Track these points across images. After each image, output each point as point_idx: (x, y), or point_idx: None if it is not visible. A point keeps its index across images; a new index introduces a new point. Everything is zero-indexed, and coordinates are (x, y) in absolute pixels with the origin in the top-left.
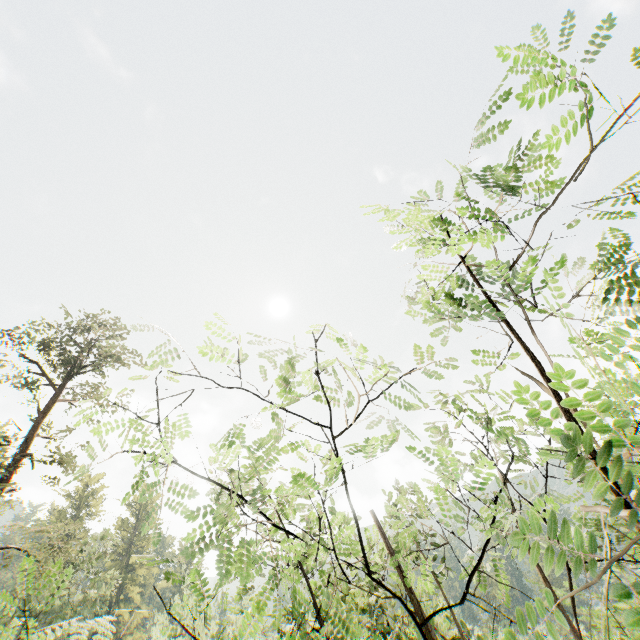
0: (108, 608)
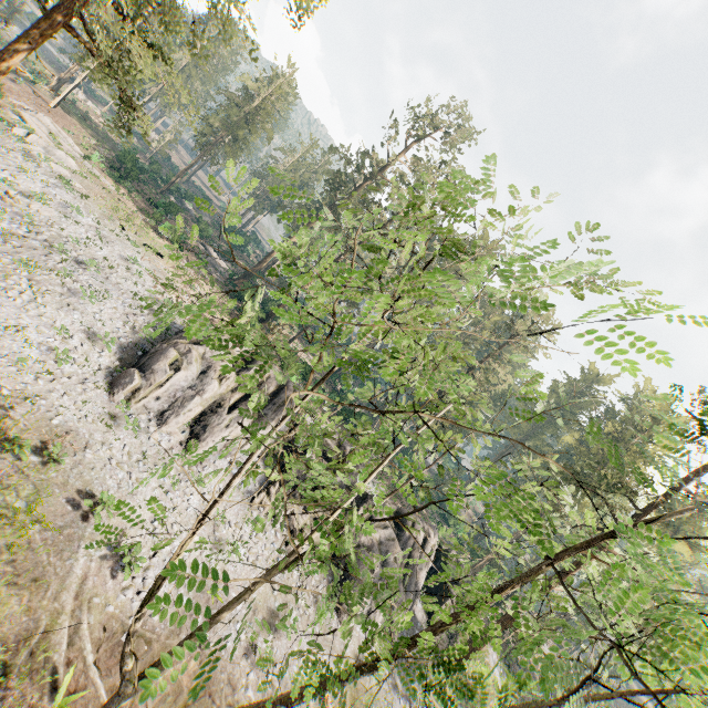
0: None
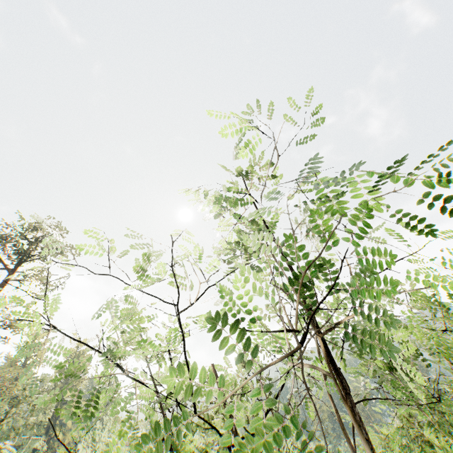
0: (47, 430)
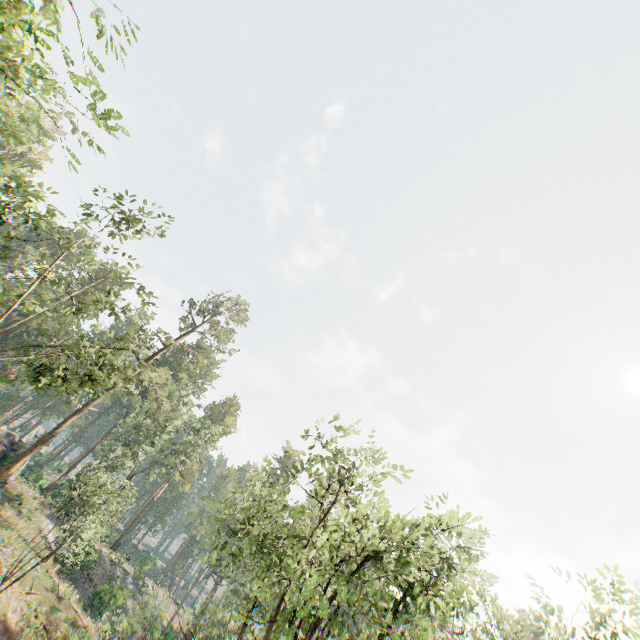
0: None
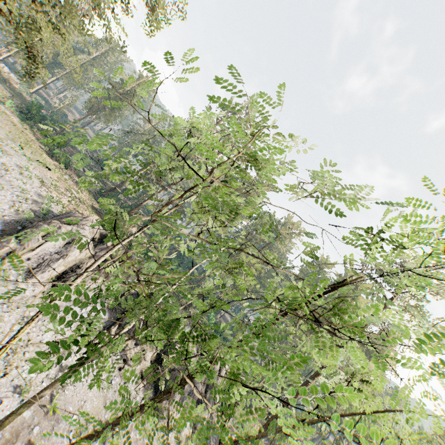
0: None
